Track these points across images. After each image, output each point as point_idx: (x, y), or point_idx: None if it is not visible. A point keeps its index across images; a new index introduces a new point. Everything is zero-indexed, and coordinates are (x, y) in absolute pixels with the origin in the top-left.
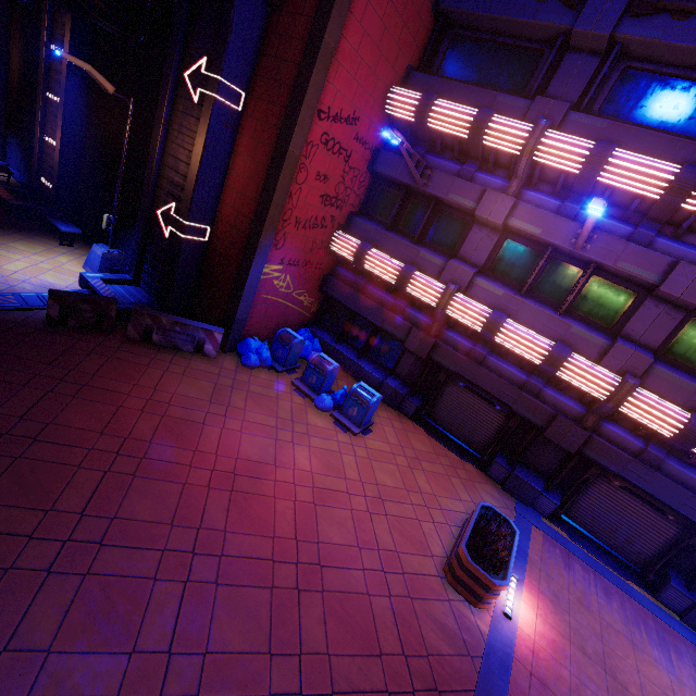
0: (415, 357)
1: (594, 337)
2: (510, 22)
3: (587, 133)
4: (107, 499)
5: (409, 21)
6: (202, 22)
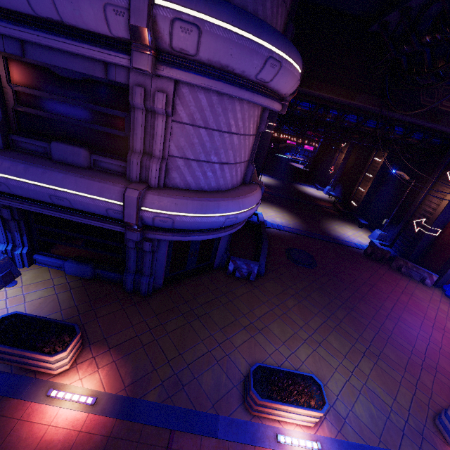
0: None
1: None
2: None
3: None
4: (397, 310)
5: None
6: None
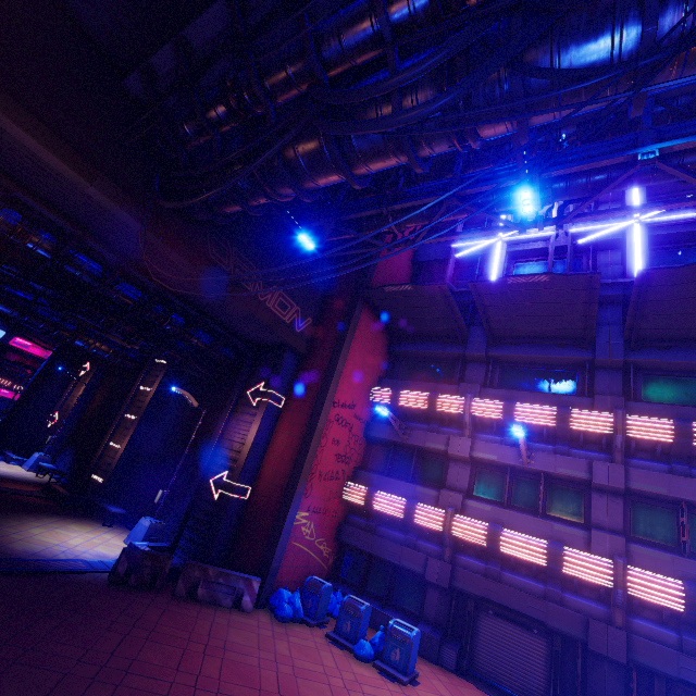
0: (439, 591)
1: (574, 530)
2: (431, 353)
3: (497, 397)
4: None
5: (376, 357)
6: (261, 367)
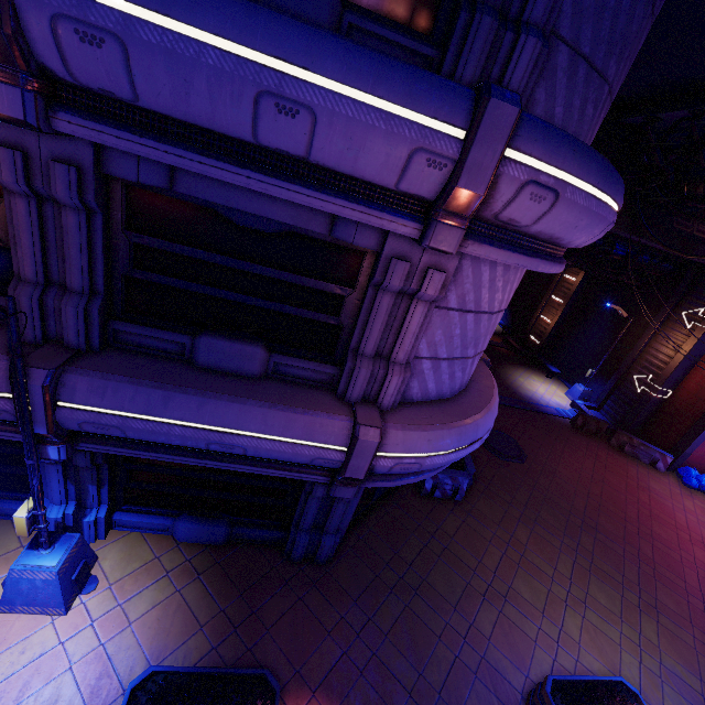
0: None
1: None
2: None
3: None
4: (644, 521)
5: None
6: (702, 288)
